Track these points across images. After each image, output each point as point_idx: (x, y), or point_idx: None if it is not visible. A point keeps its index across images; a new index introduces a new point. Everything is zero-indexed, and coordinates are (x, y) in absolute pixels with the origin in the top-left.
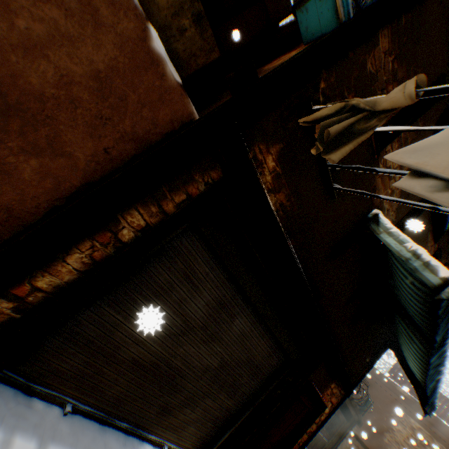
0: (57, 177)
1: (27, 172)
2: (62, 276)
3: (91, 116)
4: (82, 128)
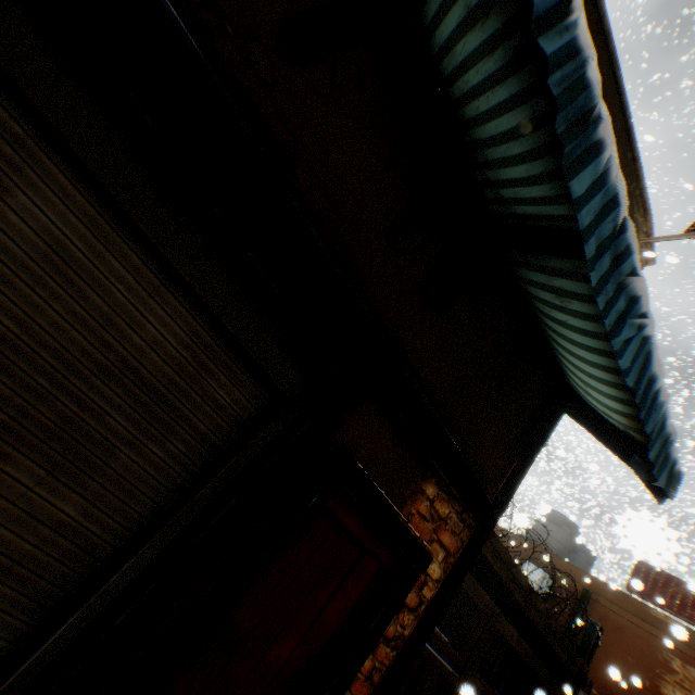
0: None
1: None
2: None
3: None
4: None
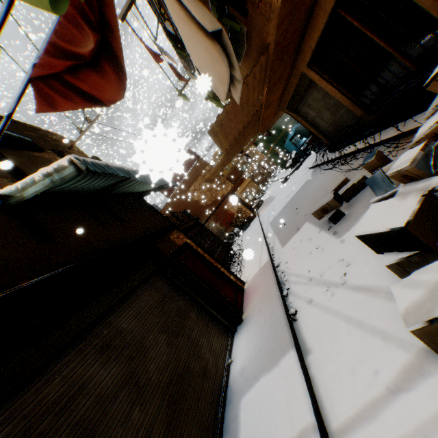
0: None
1: None
2: None
3: None
4: None
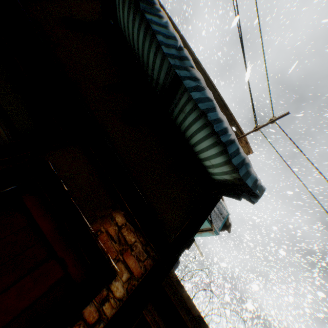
0: None
1: None
2: None
3: None
4: None
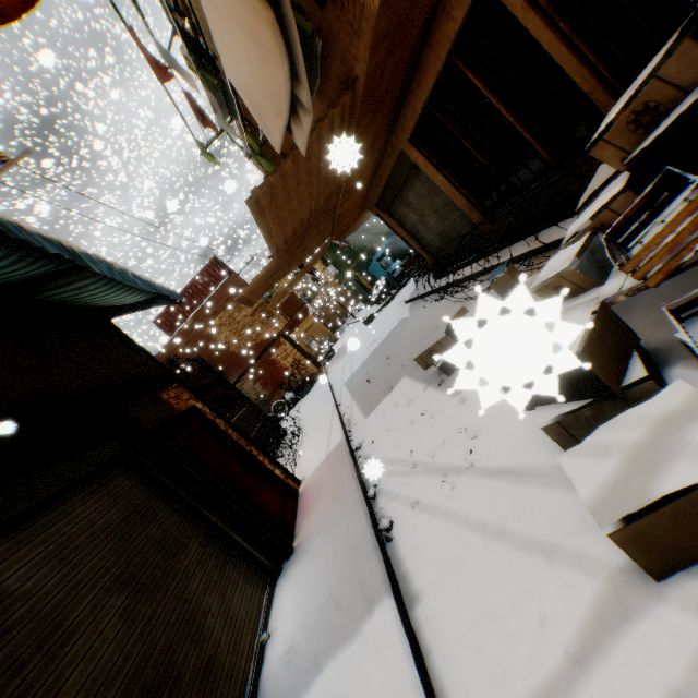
0: None
1: None
2: None
3: None
4: None
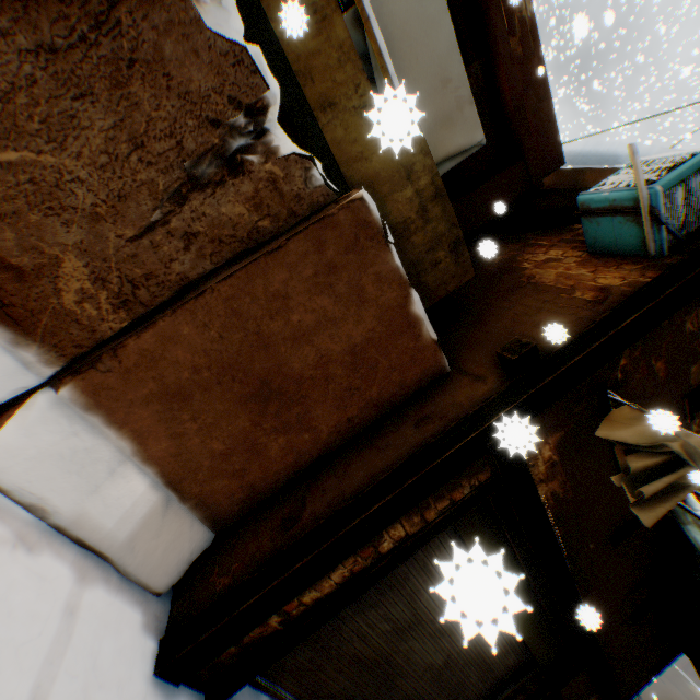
0: (298, 451)
1: (273, 449)
2: (323, 589)
3: (341, 389)
4: (330, 402)
